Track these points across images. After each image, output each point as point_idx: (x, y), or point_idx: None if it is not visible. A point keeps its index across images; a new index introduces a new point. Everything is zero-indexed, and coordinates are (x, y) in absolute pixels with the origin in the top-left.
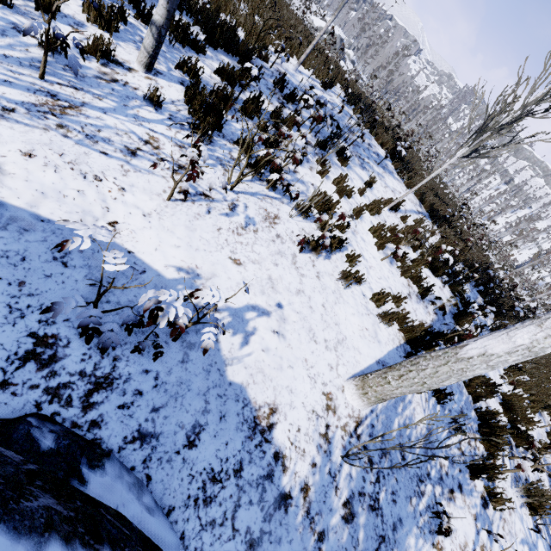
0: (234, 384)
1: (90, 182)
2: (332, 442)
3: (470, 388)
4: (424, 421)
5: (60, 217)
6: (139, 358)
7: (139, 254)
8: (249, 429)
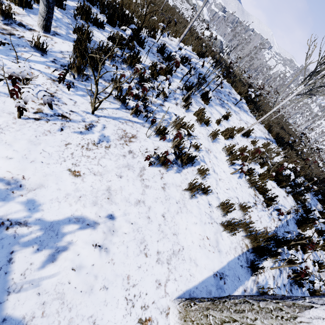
0: (10, 320)
1: None
2: None
3: None
4: None
5: None
6: None
7: None
8: None
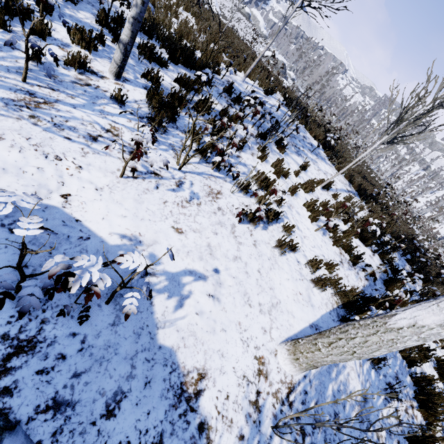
0: (164, 347)
1: (51, 161)
2: (263, 410)
3: (404, 353)
4: (359, 387)
5: (16, 189)
6: (68, 321)
7: (86, 222)
8: (174, 396)
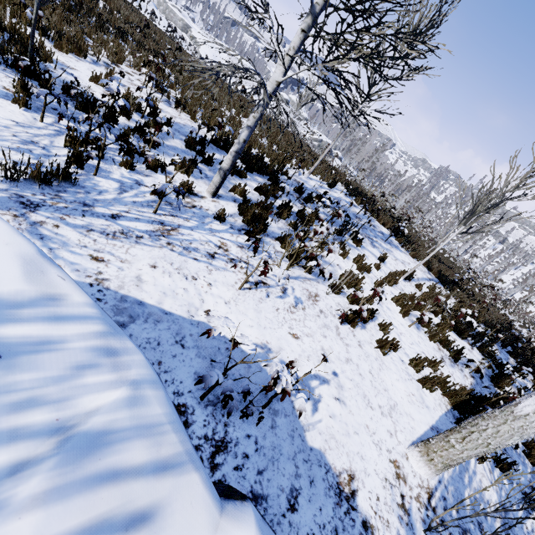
0: (314, 449)
1: (190, 281)
2: (411, 513)
3: (532, 458)
4: (495, 495)
5: (176, 310)
6: (241, 424)
7: (226, 334)
8: (335, 495)
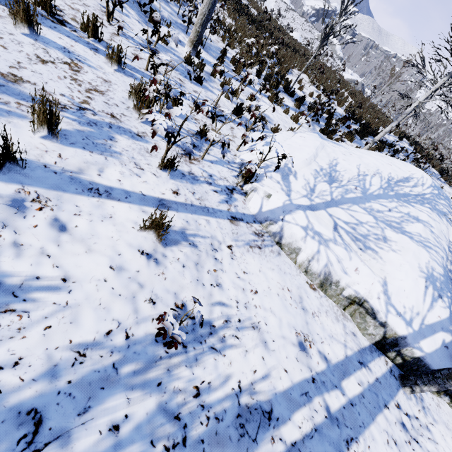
0: None
1: None
2: None
3: None
4: None
5: None
6: None
7: None
8: None
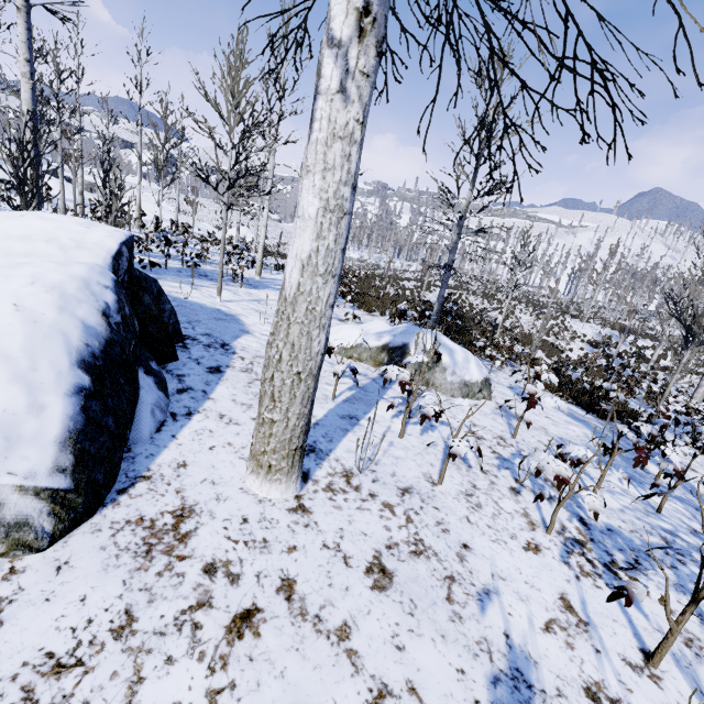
0: None
1: None
2: None
3: None
4: None
5: None
6: None
7: None
8: None
